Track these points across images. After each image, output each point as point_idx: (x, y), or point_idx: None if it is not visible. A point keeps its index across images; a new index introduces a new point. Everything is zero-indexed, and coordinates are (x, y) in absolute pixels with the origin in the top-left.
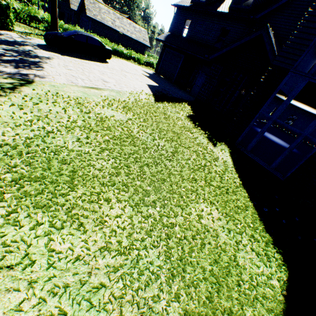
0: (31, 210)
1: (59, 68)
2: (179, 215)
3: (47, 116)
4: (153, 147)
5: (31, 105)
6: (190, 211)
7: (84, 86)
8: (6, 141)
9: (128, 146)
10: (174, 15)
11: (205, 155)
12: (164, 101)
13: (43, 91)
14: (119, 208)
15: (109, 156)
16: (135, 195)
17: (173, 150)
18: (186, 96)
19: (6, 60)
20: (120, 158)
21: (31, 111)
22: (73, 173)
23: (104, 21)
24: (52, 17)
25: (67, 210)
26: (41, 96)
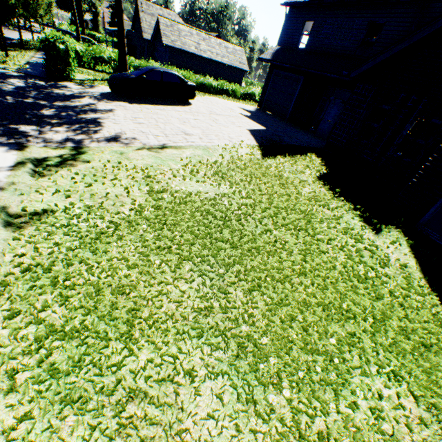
0: (54, 415)
1: (124, 124)
2: (331, 409)
3: (102, 204)
4: (267, 247)
5: (82, 188)
6: (355, 400)
7: (157, 146)
8: (37, 259)
9: (224, 249)
10: (285, 18)
11: (361, 254)
12: (277, 154)
13: (101, 162)
14: (212, 393)
15: (193, 272)
16: (240, 359)
17: (301, 249)
18: (310, 139)
19: (59, 123)
20: (212, 276)
21: (81, 198)
22: (134, 314)
23: (186, 47)
24: (119, 54)
25: (118, 403)
26: (97, 170)
